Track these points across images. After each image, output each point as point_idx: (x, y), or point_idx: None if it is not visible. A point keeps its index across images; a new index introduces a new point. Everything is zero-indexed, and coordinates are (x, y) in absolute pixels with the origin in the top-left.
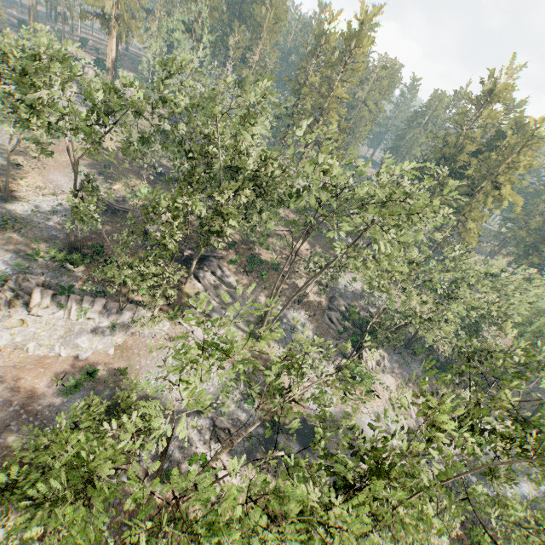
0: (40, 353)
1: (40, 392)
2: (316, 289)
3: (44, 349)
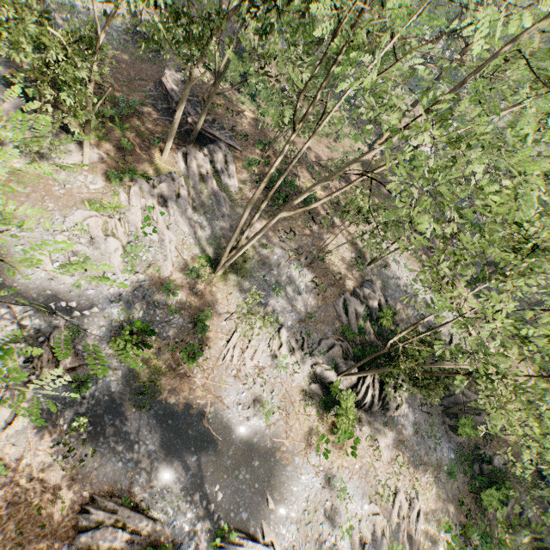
0: None
1: None
2: (350, 259)
3: None
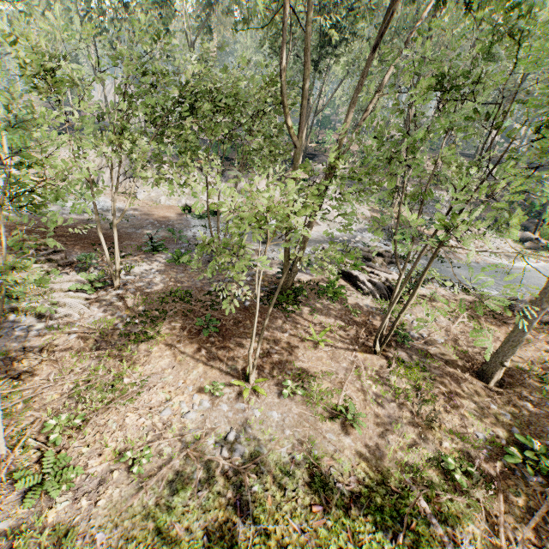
0: (169, 204)
1: (170, 218)
2: None
3: (173, 201)
